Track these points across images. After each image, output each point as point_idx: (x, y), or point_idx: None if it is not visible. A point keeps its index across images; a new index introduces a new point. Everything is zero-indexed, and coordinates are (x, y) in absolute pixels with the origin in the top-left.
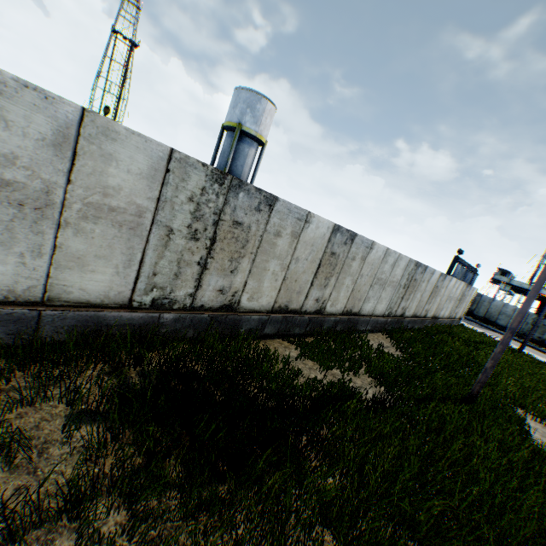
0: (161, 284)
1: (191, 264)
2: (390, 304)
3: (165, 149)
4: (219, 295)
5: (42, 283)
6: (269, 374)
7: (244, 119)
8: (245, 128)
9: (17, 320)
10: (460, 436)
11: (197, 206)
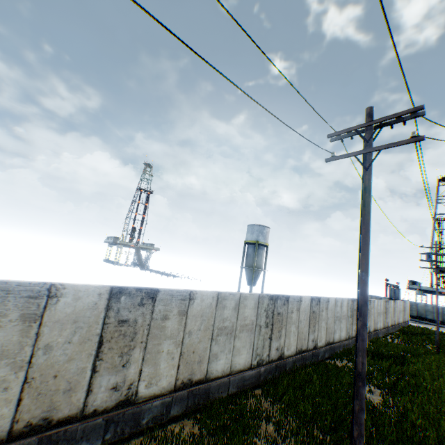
0: (348, 331)
1: (350, 324)
2: (383, 322)
3: (347, 299)
4: (354, 332)
5: (339, 336)
6: (381, 352)
7: (259, 238)
8: (260, 242)
9: (338, 346)
10: (440, 360)
11: (350, 309)
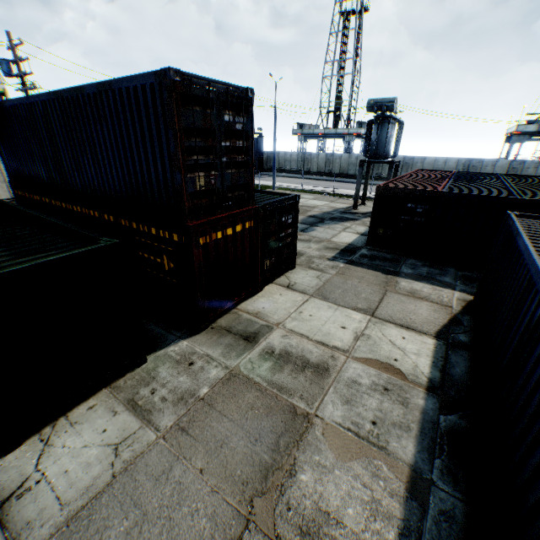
0: None
1: None
2: None
3: None
4: None
5: None
6: None
7: None
8: None
9: None
10: None
11: None
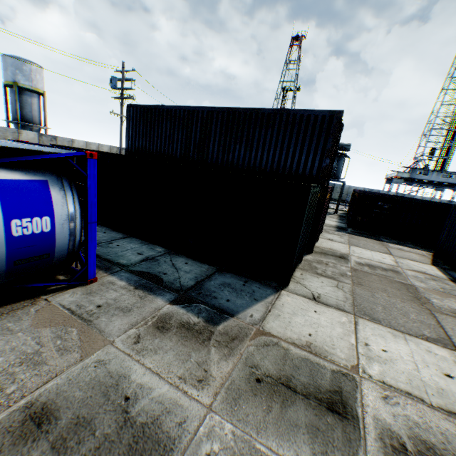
0: None
1: None
2: None
3: None
4: None
5: None
6: None
7: (18, 79)
8: (21, 85)
9: None
10: None
11: None
